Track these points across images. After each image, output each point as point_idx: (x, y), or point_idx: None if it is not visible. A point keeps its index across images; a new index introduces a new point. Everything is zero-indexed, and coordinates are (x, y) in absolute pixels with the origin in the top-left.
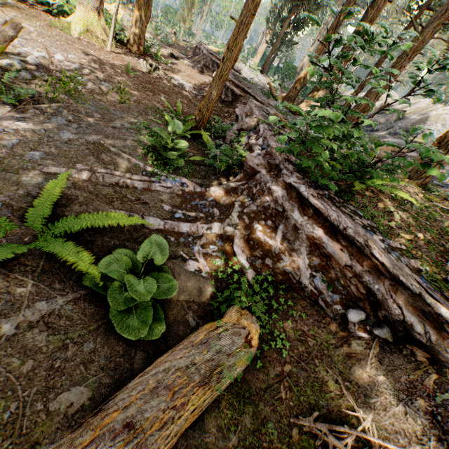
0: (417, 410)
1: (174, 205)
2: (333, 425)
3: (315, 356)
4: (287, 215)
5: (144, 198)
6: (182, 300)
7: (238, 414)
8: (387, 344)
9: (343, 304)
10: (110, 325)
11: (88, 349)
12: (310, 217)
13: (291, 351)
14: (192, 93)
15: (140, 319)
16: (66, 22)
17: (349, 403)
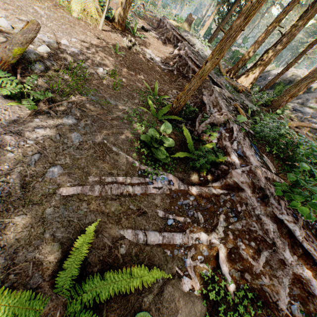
0: None
1: (165, 209)
2: None
3: None
4: (278, 250)
5: (143, 206)
6: None
7: None
8: None
9: None
10: None
11: None
12: (299, 257)
13: None
14: (160, 67)
15: None
16: (67, 1)
17: None
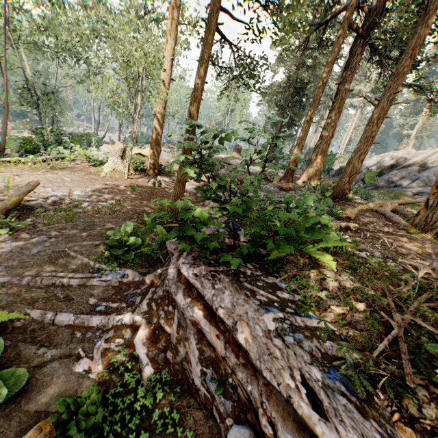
0: None
1: (103, 298)
2: None
3: None
4: (174, 298)
5: (73, 294)
6: (42, 410)
7: None
8: None
9: (235, 417)
10: None
11: None
12: (193, 299)
13: None
14: (192, 193)
15: None
16: (101, 168)
17: None
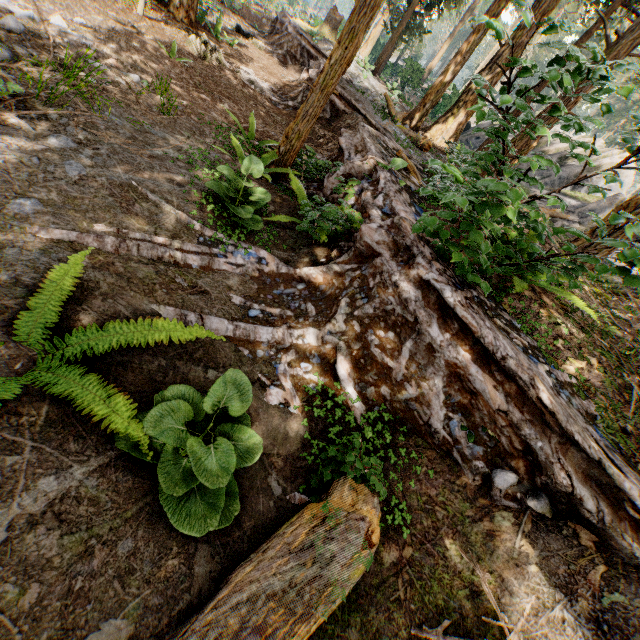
0: (578, 615)
1: (247, 296)
2: (470, 639)
3: (445, 534)
4: (421, 329)
5: (203, 283)
6: (261, 454)
7: (341, 628)
8: (542, 519)
9: (487, 461)
10: (157, 506)
11: (124, 551)
12: (454, 335)
13: (413, 526)
14: (270, 100)
15: (206, 501)
16: None
17: (490, 603)
